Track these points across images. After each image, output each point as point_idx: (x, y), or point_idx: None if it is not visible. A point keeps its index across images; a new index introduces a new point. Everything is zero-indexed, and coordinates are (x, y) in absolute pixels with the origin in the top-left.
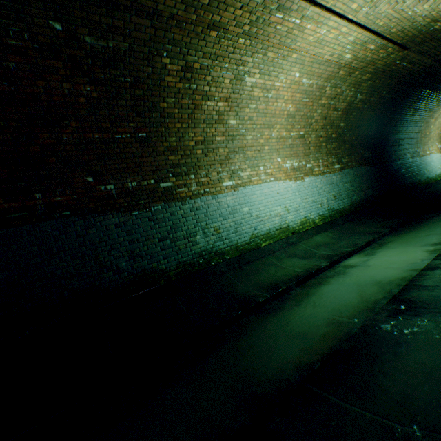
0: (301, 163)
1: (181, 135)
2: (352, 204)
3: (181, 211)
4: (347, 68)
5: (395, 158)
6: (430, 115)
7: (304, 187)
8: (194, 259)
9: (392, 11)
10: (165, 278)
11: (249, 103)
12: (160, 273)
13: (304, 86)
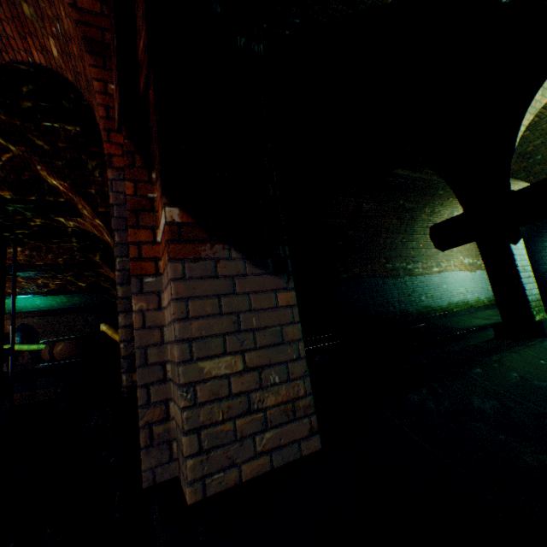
0: (473, 261)
1: (417, 241)
2: None
3: (415, 282)
4: None
5: (542, 263)
6: None
7: (476, 277)
8: (422, 309)
9: None
10: (411, 316)
11: None
12: (409, 313)
13: None
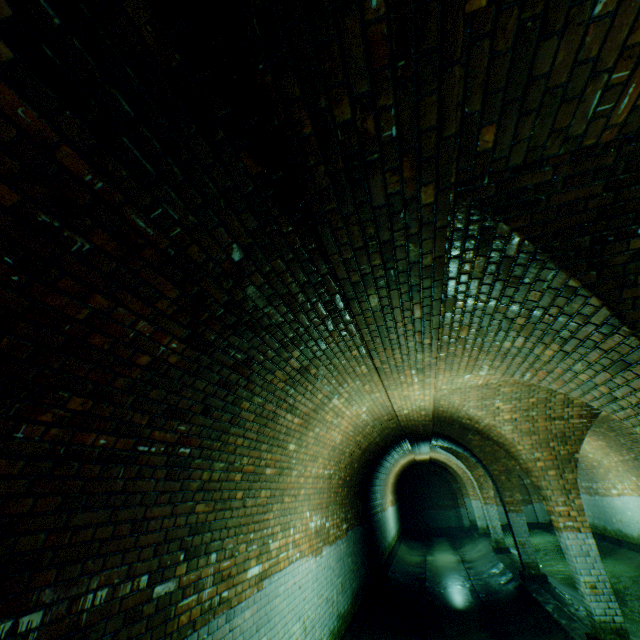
0: (323, 520)
1: (234, 458)
2: (353, 599)
3: None
4: (391, 415)
5: (374, 513)
6: (394, 463)
7: (322, 567)
8: None
9: (458, 402)
10: None
11: (317, 424)
12: None
13: (359, 419)
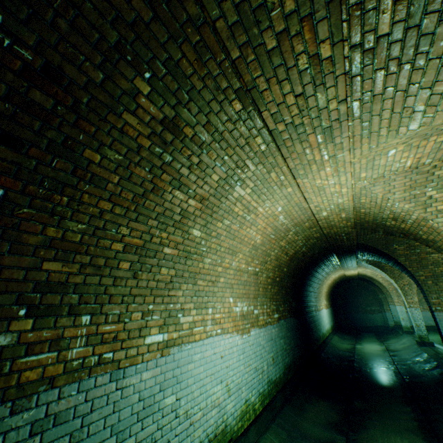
0: (250, 307)
1: (103, 224)
2: (285, 370)
3: None
4: (312, 222)
5: (308, 310)
6: (326, 276)
7: (250, 344)
8: None
9: (381, 195)
10: None
11: (225, 215)
12: None
13: (278, 222)
